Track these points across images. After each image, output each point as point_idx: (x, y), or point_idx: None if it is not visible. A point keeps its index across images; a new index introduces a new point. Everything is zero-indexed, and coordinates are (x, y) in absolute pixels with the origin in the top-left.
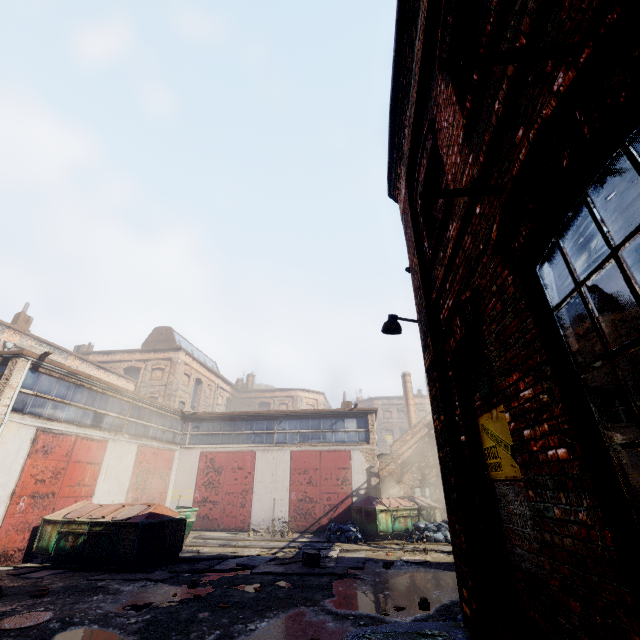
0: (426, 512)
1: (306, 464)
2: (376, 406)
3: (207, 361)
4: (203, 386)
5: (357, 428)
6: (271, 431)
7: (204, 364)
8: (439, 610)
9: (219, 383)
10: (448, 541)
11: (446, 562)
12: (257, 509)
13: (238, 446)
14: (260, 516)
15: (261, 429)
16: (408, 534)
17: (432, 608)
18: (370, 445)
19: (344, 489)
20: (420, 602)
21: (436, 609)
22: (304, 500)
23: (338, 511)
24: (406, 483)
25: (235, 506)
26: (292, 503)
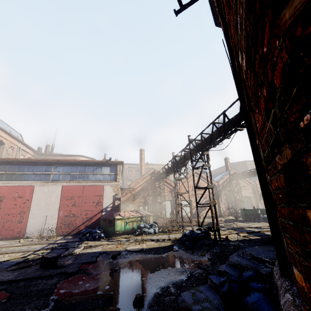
0: (145, 218)
1: (72, 193)
2: (125, 168)
3: (12, 132)
4: (5, 146)
5: (110, 172)
6: (48, 173)
7: (6, 131)
8: (152, 305)
9: (21, 146)
10: (155, 233)
11: (155, 248)
12: (32, 223)
13: (19, 182)
14: (34, 228)
15: (40, 171)
16: (133, 231)
17: (145, 302)
18: (117, 182)
19: (97, 208)
20: (135, 300)
21: (149, 303)
22: (69, 216)
23: (92, 221)
24: (136, 204)
25: (13, 223)
26: (60, 218)
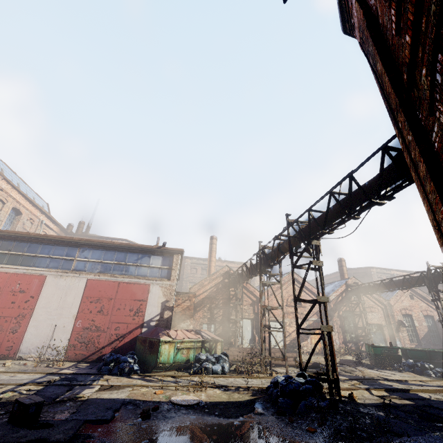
0: (209, 344)
1: (101, 293)
2: (186, 263)
3: (37, 199)
4: (22, 217)
5: (161, 265)
6: (70, 258)
7: (27, 196)
8: None
9: (44, 220)
10: (224, 373)
11: (222, 402)
12: (31, 336)
13: (26, 268)
14: (33, 343)
15: (59, 254)
16: (188, 365)
17: None
18: (170, 281)
19: (135, 320)
20: None
21: None
22: (90, 328)
23: (124, 341)
24: (197, 320)
25: (3, 331)
26: (75, 331)
